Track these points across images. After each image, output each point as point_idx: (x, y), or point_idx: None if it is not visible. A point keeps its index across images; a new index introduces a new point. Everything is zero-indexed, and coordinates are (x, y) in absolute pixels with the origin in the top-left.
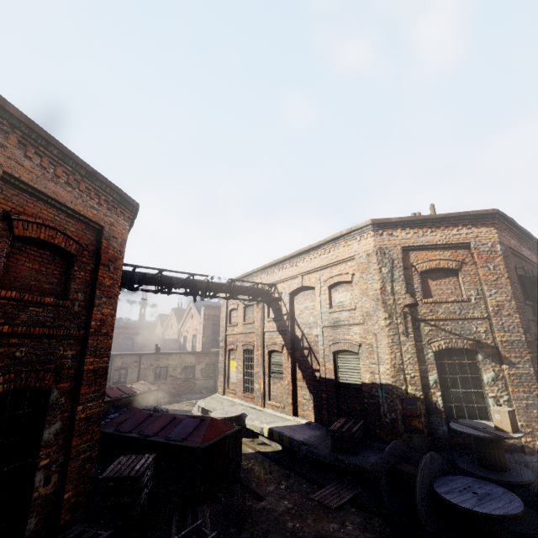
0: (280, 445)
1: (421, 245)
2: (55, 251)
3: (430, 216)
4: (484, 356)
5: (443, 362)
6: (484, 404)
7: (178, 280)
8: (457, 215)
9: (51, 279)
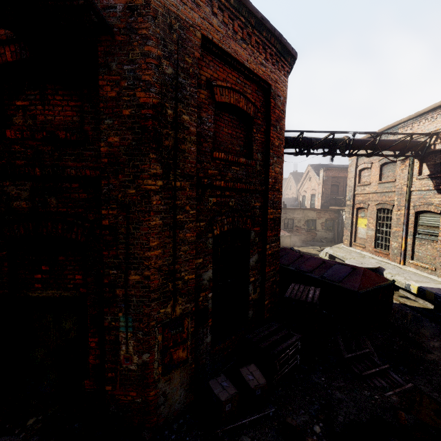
0: (431, 304)
1: None
2: (239, 116)
3: None
4: None
5: None
6: None
7: (317, 140)
8: None
9: (239, 142)
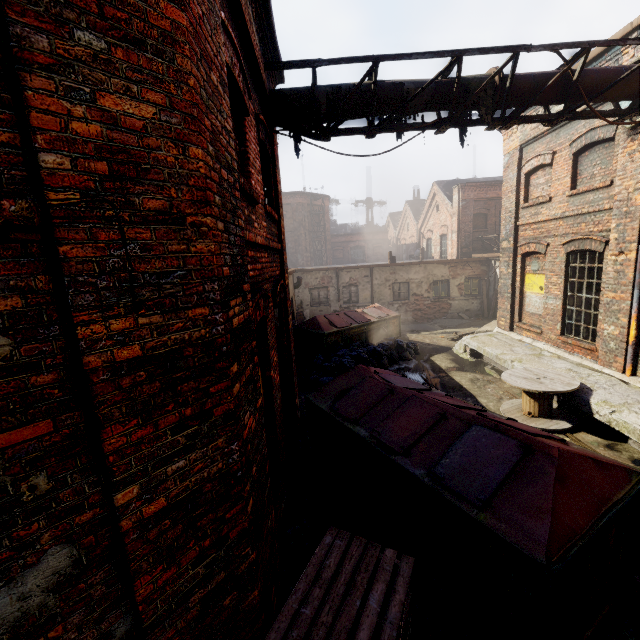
0: None
1: None
2: None
3: None
4: None
5: None
6: None
7: (419, 86)
8: None
9: None
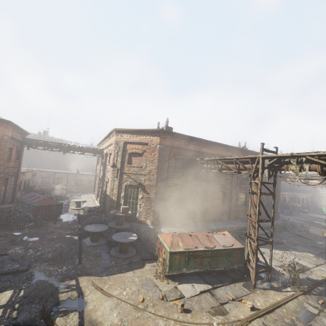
0: None
1: (131, 142)
2: None
3: (135, 129)
4: (141, 189)
5: (128, 190)
6: (137, 206)
7: (54, 145)
8: (144, 130)
9: None
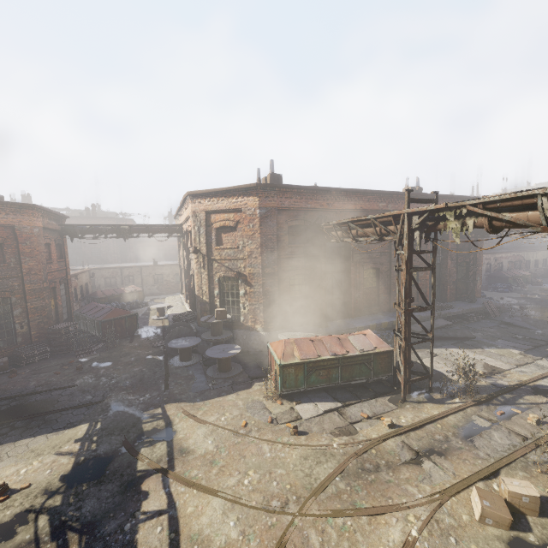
0: None
1: (216, 210)
2: None
3: (218, 189)
4: (242, 281)
5: (224, 284)
6: (240, 307)
7: (107, 229)
8: (233, 189)
9: None
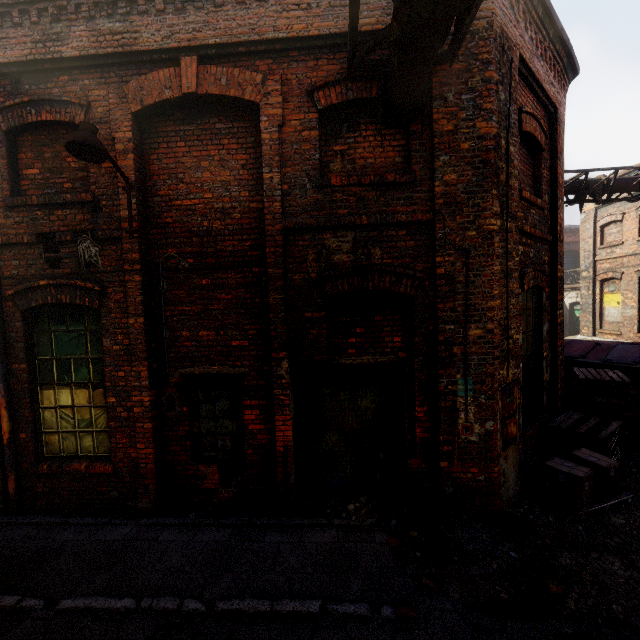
0: None
1: None
2: (527, 149)
3: None
4: None
5: None
6: None
7: None
8: None
9: (528, 181)
